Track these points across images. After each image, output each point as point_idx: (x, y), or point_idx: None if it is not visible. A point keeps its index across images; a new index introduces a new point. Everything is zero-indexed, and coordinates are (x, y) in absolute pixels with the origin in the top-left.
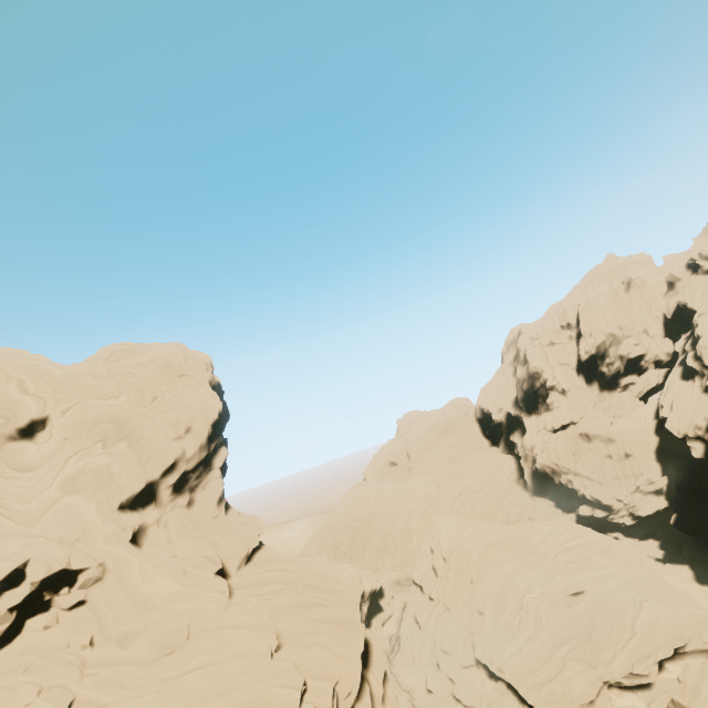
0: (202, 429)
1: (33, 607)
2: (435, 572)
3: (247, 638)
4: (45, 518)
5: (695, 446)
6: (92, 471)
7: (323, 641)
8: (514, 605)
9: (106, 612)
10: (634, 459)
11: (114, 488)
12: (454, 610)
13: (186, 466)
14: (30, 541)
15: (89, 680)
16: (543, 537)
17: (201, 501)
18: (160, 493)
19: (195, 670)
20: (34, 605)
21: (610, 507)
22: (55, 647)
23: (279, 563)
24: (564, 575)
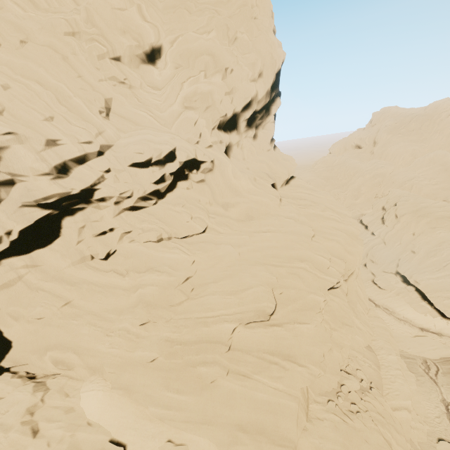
0: (270, 76)
1: (180, 176)
2: (382, 221)
3: (296, 226)
4: (176, 124)
5: None
6: (201, 95)
7: (339, 240)
8: (447, 256)
9: (215, 189)
10: None
11: (215, 111)
12: (390, 244)
13: (256, 106)
14: (173, 136)
15: (212, 220)
16: None
17: (261, 137)
18: (239, 124)
19: (267, 232)
20: (180, 175)
21: None
22: (194, 200)
23: (307, 190)
24: None
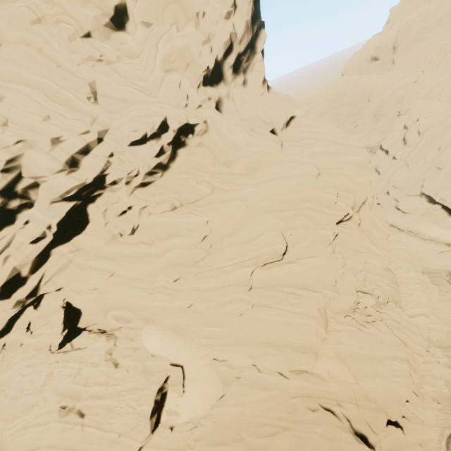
0: (247, 8)
1: (177, 144)
2: (404, 142)
3: (300, 168)
4: (161, 91)
5: None
6: (178, 53)
7: (346, 173)
8: None
9: (214, 149)
10: None
11: (196, 67)
12: (413, 166)
13: (239, 48)
14: (161, 106)
15: (217, 180)
16: None
17: (251, 81)
18: (225, 73)
19: (272, 181)
20: (178, 143)
21: None
22: (196, 164)
23: (309, 128)
24: None
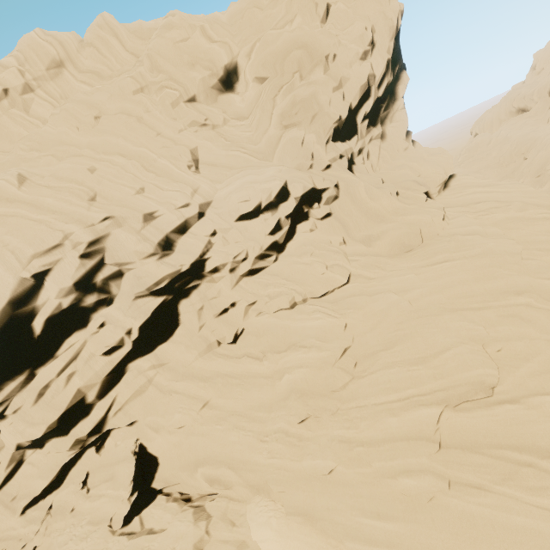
0: (387, 45)
1: (298, 217)
2: None
3: (488, 242)
4: (278, 152)
5: None
6: (302, 103)
7: None
8: None
9: (348, 222)
10: None
11: (325, 118)
12: None
13: (377, 93)
14: (278, 169)
15: (354, 264)
16: None
17: (391, 134)
18: (359, 125)
19: (443, 263)
20: (299, 215)
21: None
22: (323, 243)
23: (481, 187)
24: None
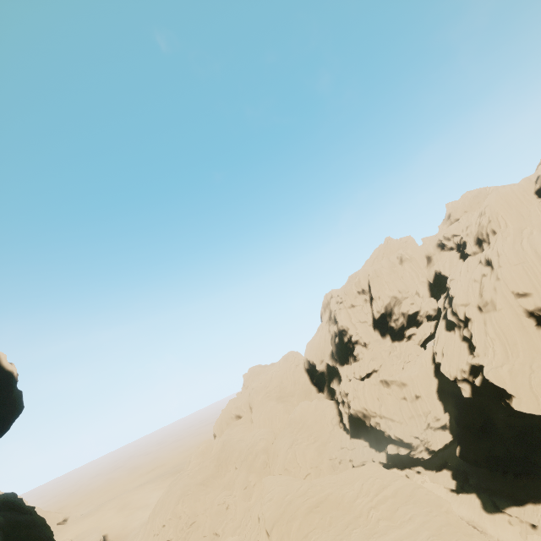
0: None
1: None
2: None
3: None
4: None
5: (464, 387)
6: None
7: None
8: None
9: None
10: (422, 400)
11: None
12: None
13: None
14: None
15: None
16: (357, 491)
17: None
18: None
19: None
20: None
21: (410, 444)
22: None
23: None
24: (376, 538)
